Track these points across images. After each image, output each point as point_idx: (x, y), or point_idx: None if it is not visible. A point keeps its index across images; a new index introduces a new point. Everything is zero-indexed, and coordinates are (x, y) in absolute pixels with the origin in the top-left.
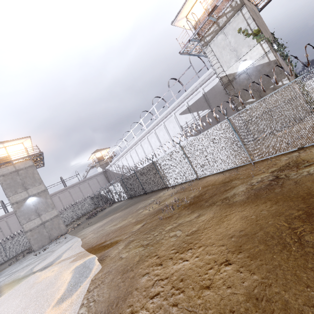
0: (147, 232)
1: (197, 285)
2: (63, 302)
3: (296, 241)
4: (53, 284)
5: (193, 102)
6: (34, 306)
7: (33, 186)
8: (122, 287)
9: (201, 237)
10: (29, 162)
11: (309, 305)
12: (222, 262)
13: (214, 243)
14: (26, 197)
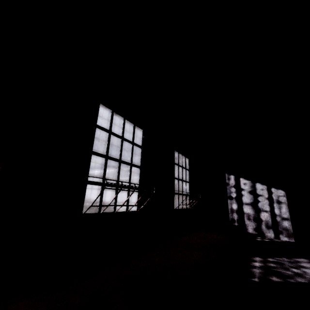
0: None
1: None
2: None
3: None
4: None
5: None
6: None
7: None
8: None
9: None
10: None
11: None
12: None
13: None
14: None
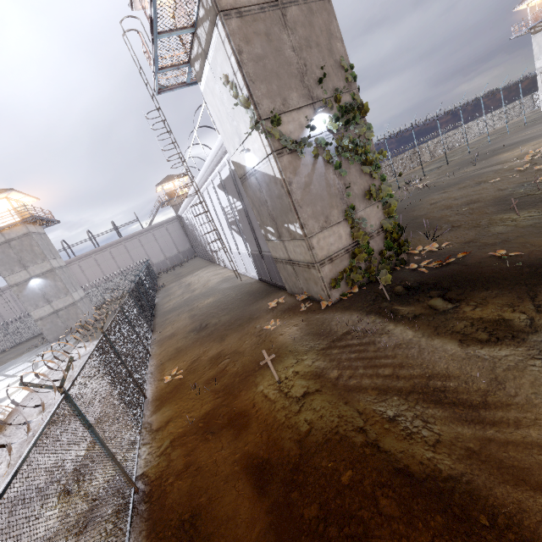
0: None
1: None
2: None
3: None
4: None
5: (225, 176)
6: None
7: (35, 264)
8: None
9: None
10: (22, 229)
11: None
12: None
13: None
14: (28, 278)
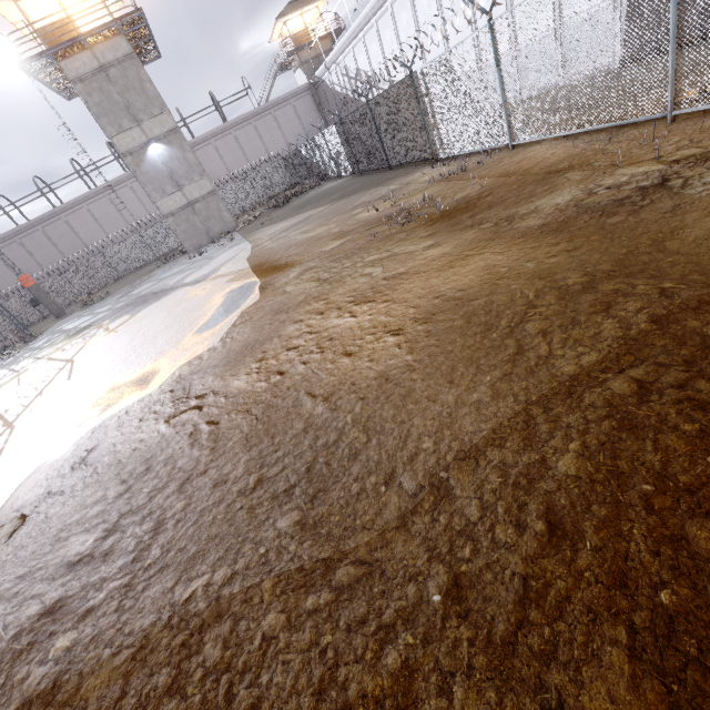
0: (338, 258)
1: (341, 349)
2: (205, 331)
3: (512, 326)
4: (201, 306)
5: None
6: (177, 327)
7: (150, 116)
8: (266, 330)
9: (401, 286)
10: (121, 44)
11: (430, 400)
12: (391, 330)
13: (408, 300)
14: (144, 142)
